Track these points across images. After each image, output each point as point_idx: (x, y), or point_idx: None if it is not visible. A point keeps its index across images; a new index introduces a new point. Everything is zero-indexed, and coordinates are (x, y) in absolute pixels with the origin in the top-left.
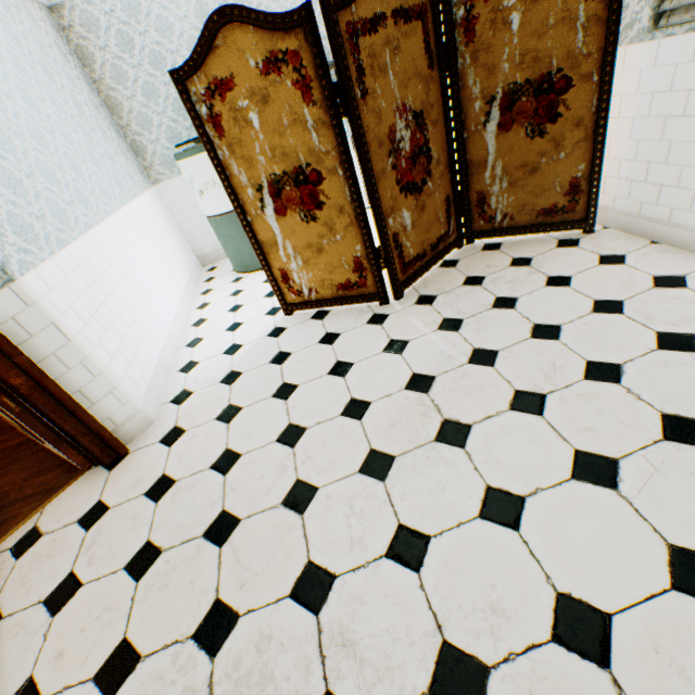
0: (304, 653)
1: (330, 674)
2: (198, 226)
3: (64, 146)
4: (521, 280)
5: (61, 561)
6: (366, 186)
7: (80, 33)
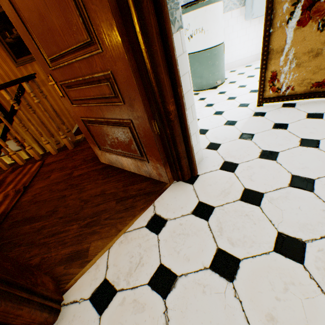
0: None
1: None
2: None
3: None
4: None
5: (200, 240)
6: None
7: None
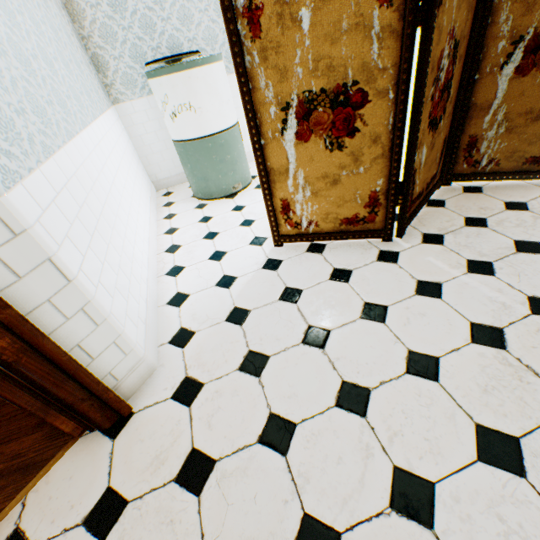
0: None
1: None
2: (155, 151)
3: (35, 33)
4: (530, 224)
5: None
6: (412, 114)
7: None
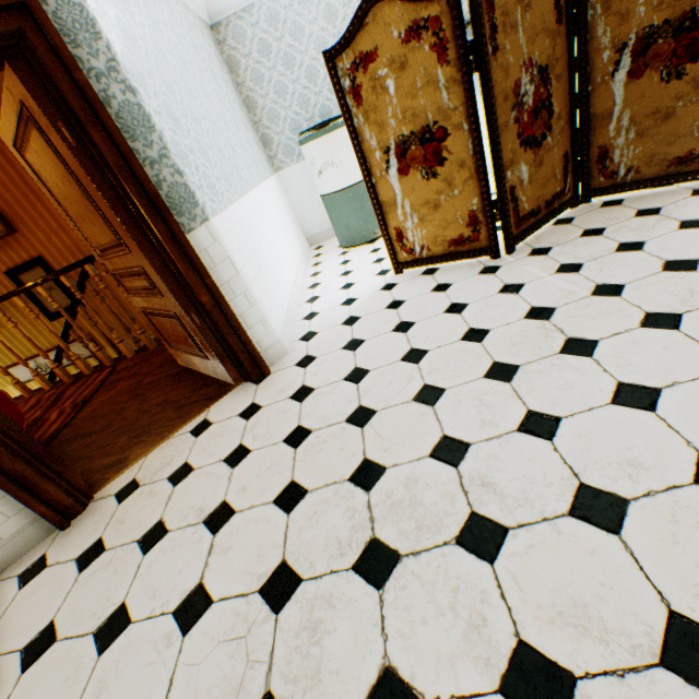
0: (447, 490)
1: (473, 502)
2: (308, 209)
3: (225, 131)
4: (649, 227)
5: (231, 438)
6: (489, 138)
7: (231, 45)
